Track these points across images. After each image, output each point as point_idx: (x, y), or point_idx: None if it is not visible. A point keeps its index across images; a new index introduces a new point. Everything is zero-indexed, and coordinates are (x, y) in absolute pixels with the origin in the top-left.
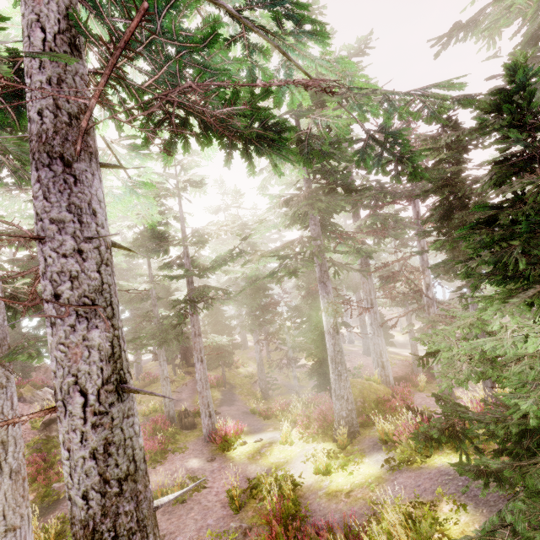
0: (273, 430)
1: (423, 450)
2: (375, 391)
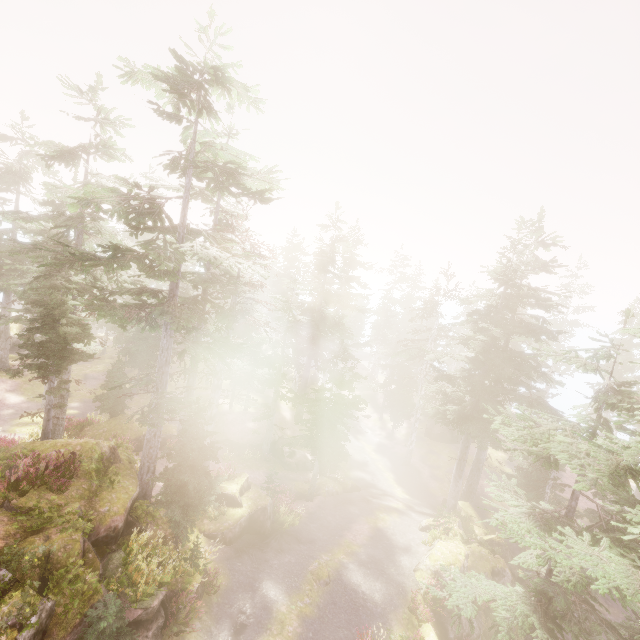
0: None
1: None
2: (125, 429)
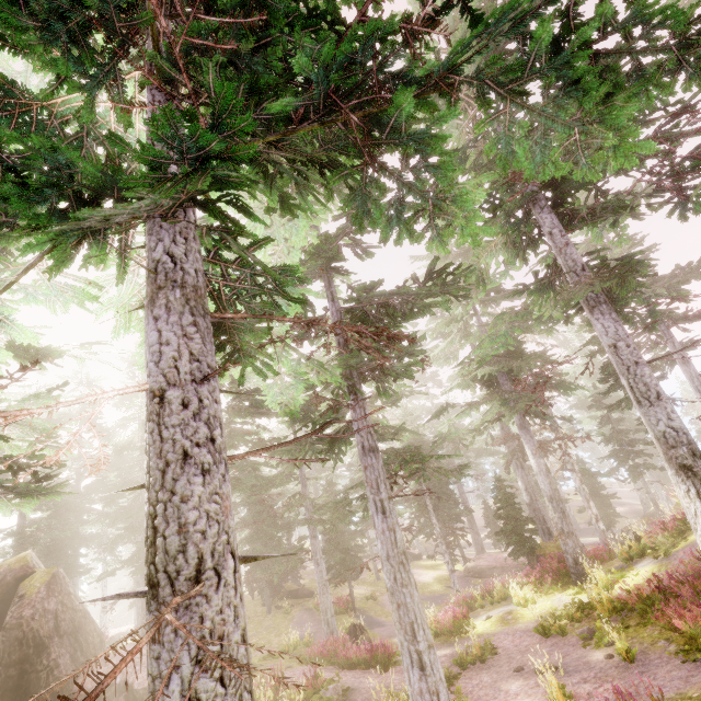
0: (490, 610)
1: (676, 538)
2: None
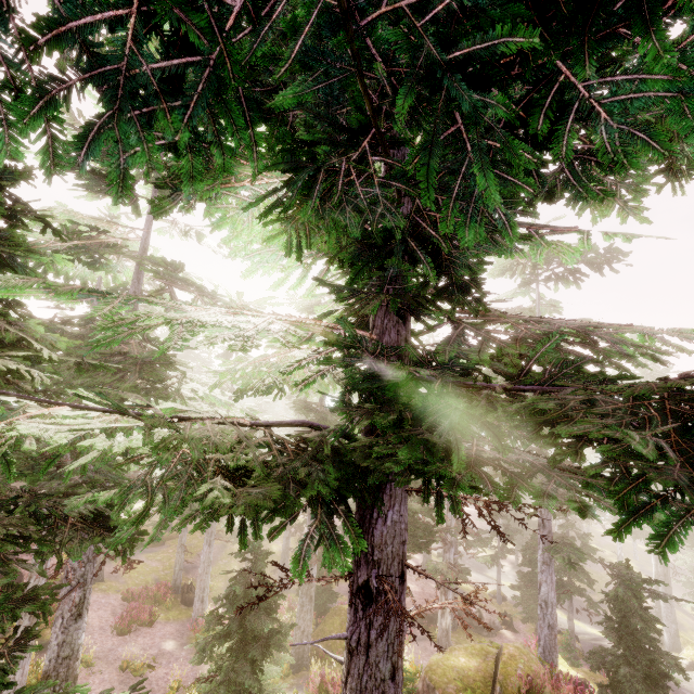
0: None
1: None
2: None
